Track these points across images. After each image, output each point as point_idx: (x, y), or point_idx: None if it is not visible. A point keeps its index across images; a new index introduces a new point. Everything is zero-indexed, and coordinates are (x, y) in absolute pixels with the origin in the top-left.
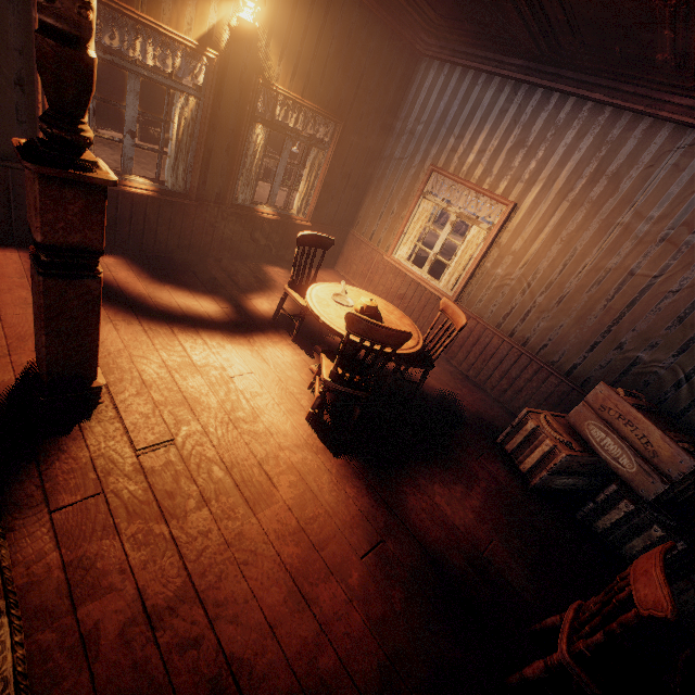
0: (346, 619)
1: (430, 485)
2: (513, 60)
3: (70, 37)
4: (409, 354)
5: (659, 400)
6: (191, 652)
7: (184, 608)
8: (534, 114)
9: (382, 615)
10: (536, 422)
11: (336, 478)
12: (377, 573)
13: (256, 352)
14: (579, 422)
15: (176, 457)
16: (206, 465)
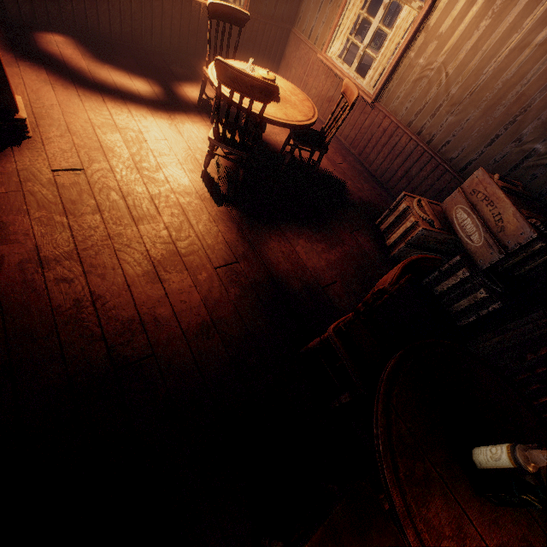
0: (187, 295)
1: (296, 239)
2: None
3: None
4: (294, 126)
5: (541, 193)
6: (65, 284)
7: (66, 262)
8: None
9: (217, 299)
10: (409, 204)
11: (213, 218)
12: (223, 277)
13: (174, 126)
14: (450, 208)
15: (83, 181)
16: (106, 190)
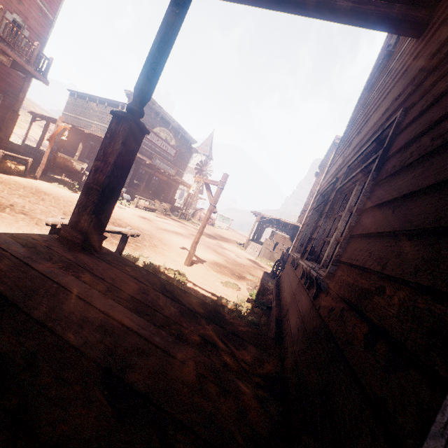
0: None
1: None
2: None
3: None
4: None
5: None
6: None
7: None
8: None
9: None
10: None
11: None
12: None
13: None
14: None
15: None
16: None
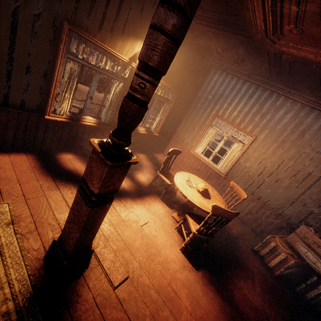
0: None
1: (239, 282)
2: (256, 77)
3: (144, 102)
4: None
5: None
6: None
7: None
8: (265, 100)
9: None
10: (275, 243)
11: (202, 286)
12: None
13: (147, 208)
14: (293, 242)
15: (133, 288)
16: (147, 290)
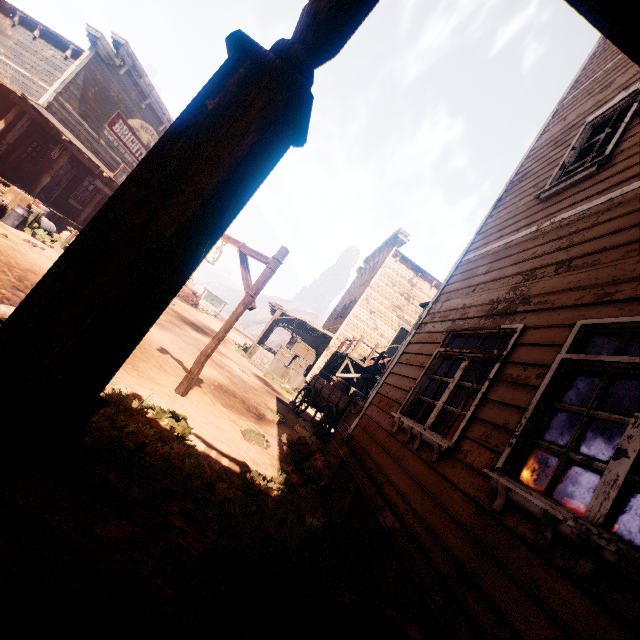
0: None
1: None
2: None
3: None
4: None
5: None
6: None
7: None
8: None
9: None
10: None
11: None
12: None
13: None
14: None
15: None
16: None
